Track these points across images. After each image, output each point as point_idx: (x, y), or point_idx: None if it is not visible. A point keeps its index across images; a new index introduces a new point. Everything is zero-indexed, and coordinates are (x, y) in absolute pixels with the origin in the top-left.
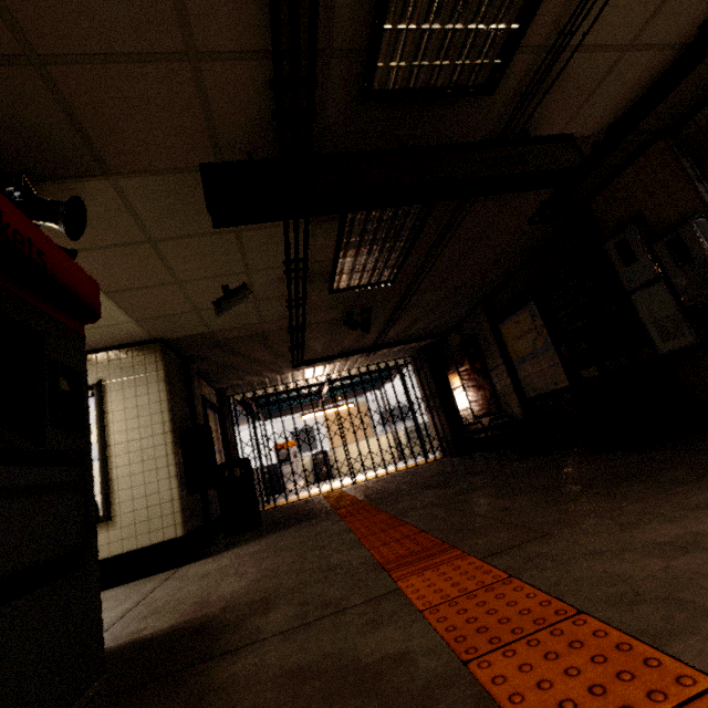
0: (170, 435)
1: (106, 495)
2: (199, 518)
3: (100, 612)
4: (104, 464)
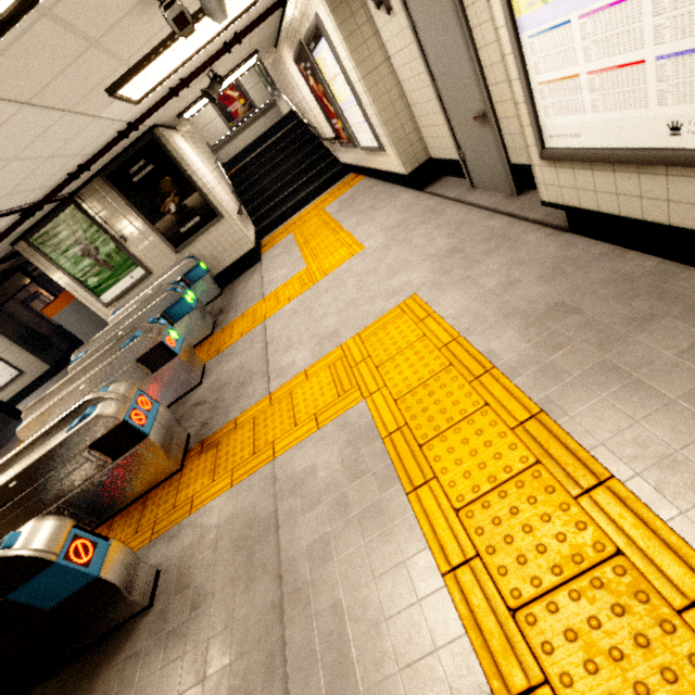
0: (15, 345)
1: (14, 368)
2: (58, 355)
3: (7, 416)
4: (3, 361)
